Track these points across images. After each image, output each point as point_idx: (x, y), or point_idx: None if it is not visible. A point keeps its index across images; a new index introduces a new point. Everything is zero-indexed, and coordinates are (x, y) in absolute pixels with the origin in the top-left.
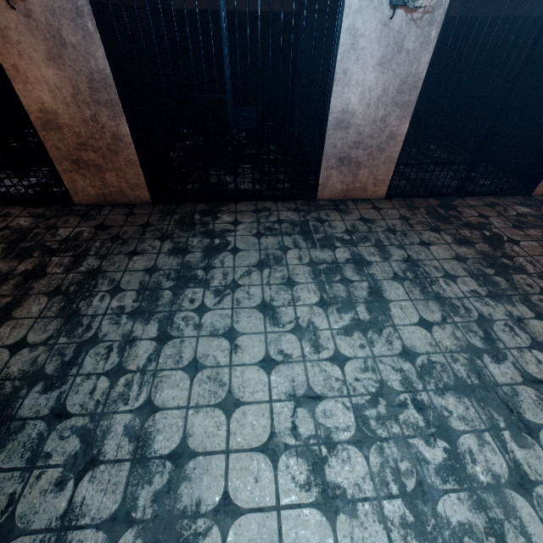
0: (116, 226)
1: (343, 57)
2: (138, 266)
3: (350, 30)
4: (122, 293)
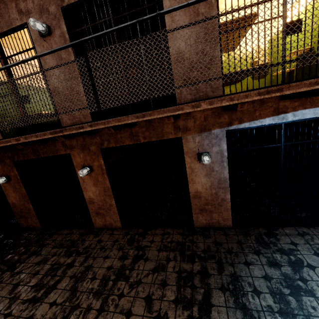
0: (224, 243)
1: None
2: (257, 274)
3: None
4: (262, 294)
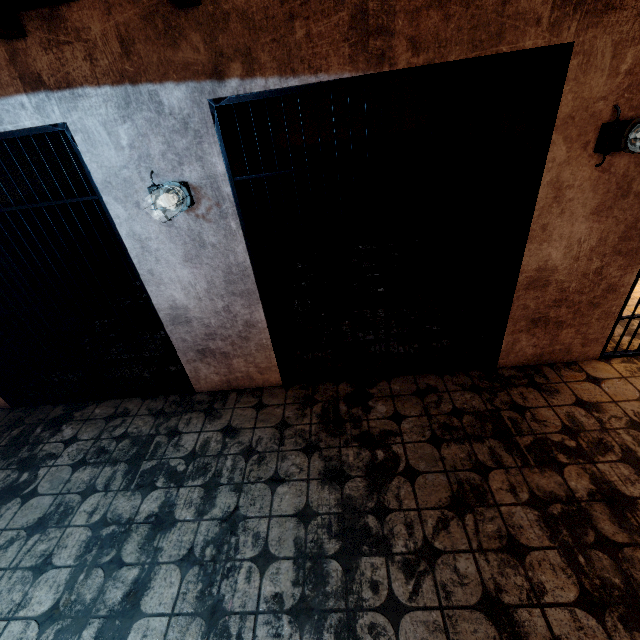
0: None
1: (140, 260)
2: None
3: (133, 235)
4: None
